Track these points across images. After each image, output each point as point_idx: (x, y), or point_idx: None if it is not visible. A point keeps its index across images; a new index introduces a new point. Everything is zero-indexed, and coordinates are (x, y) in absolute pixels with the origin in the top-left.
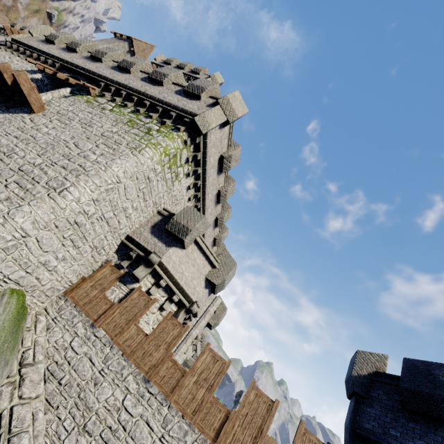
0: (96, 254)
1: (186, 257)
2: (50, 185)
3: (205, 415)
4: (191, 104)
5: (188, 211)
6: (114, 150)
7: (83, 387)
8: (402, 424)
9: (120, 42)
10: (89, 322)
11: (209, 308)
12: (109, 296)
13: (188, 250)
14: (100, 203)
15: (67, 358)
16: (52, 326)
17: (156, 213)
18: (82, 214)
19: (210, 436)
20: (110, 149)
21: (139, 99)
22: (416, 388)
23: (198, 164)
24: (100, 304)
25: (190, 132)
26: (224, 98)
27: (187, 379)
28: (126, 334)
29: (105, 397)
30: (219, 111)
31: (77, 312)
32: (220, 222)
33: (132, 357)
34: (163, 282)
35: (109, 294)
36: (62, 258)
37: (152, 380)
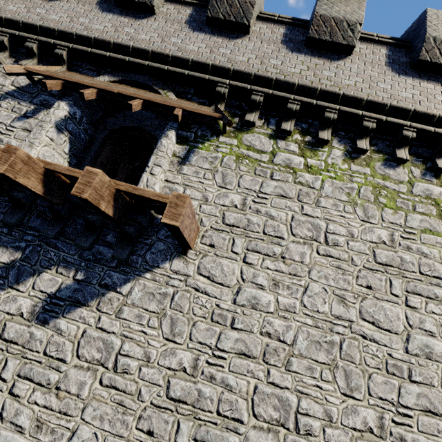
0: None
1: None
2: None
3: None
4: None
5: None
6: None
7: None
8: None
9: None
10: None
11: None
12: None
13: None
14: None
15: None
16: None
17: None
18: None
19: None
20: (440, 304)
21: (339, 115)
22: None
23: None
24: None
25: None
26: None
27: None
28: None
29: None
30: None
31: None
32: None
33: None
34: None
35: None
36: None
37: None
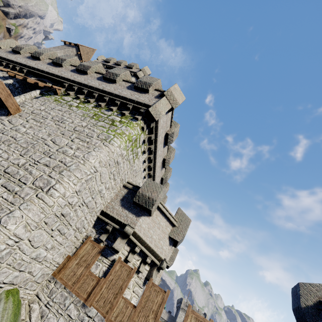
0: (78, 234)
1: (152, 223)
2: (37, 185)
3: None
4: (142, 97)
5: (149, 183)
6: (88, 143)
7: None
8: None
9: (69, 48)
10: (80, 303)
11: None
12: (94, 272)
13: (153, 216)
14: (82, 192)
15: None
16: (45, 313)
17: (122, 187)
18: (67, 206)
19: None
20: (84, 142)
21: (99, 95)
22: None
23: (151, 143)
24: (87, 281)
25: (145, 119)
26: (168, 90)
27: None
28: (116, 309)
29: None
30: (165, 101)
31: (67, 293)
32: (164, 181)
33: None
34: (137, 249)
35: (93, 269)
36: (50, 247)
37: None
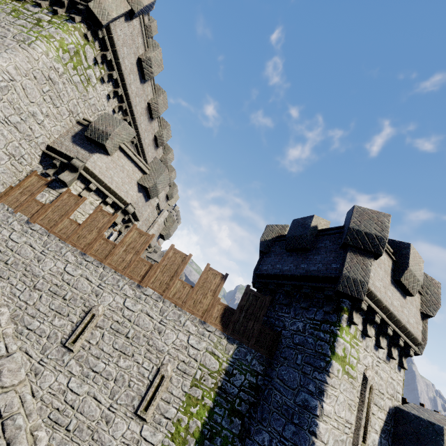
0: (16, 163)
1: (113, 164)
2: None
3: (133, 269)
4: None
5: (106, 117)
6: None
7: (28, 264)
8: (284, 260)
9: None
10: (24, 221)
11: (157, 219)
12: (39, 199)
13: (114, 157)
14: None
15: (9, 247)
16: None
17: (76, 123)
18: None
19: (137, 280)
20: None
21: None
22: (294, 235)
23: (112, 67)
24: (31, 206)
25: (89, 23)
26: None
27: (118, 250)
28: (61, 226)
29: (48, 268)
30: None
31: (10, 214)
32: (160, 141)
33: (68, 240)
34: (93, 186)
35: (39, 198)
36: None
37: (88, 253)
